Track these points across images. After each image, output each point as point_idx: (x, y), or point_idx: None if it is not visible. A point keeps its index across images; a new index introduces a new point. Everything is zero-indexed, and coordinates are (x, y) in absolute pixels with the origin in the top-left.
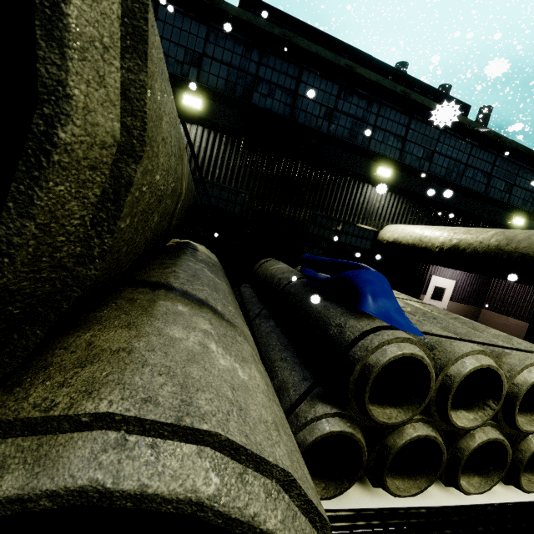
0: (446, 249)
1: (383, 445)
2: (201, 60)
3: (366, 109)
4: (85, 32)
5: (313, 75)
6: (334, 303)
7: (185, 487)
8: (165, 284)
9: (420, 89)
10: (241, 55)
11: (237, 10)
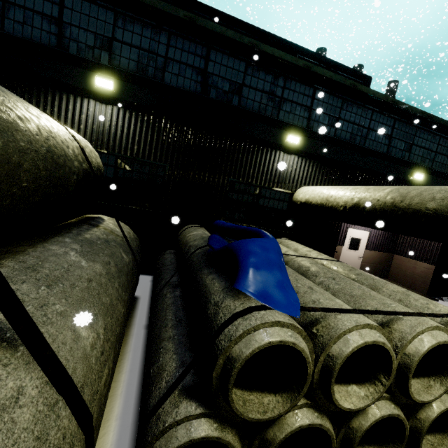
0: (349, 207)
1: (263, 439)
2: (111, 44)
3: (273, 83)
4: None
5: (220, 54)
6: (221, 275)
7: None
8: None
9: (326, 65)
10: (150, 38)
11: None
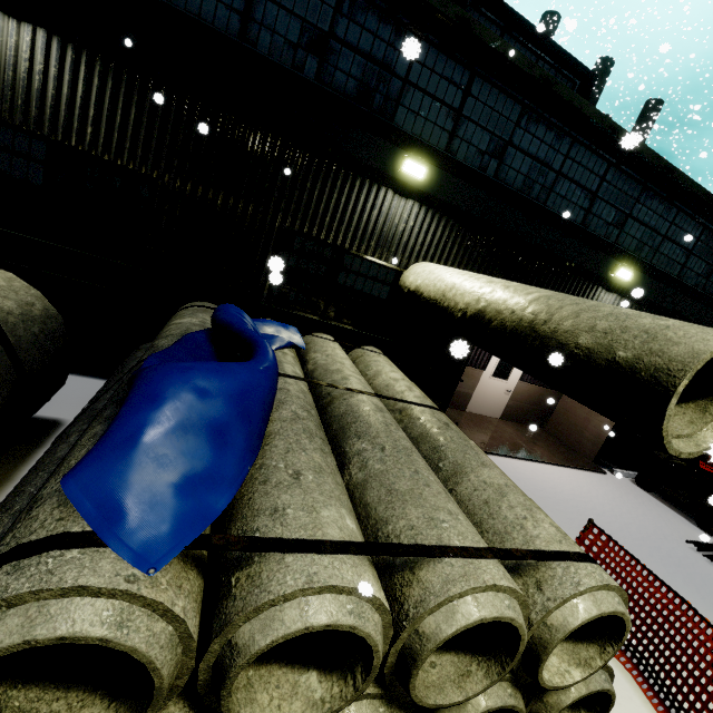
0: (470, 315)
1: None
2: None
3: (392, 44)
4: None
5: None
6: None
7: None
8: None
9: (520, 33)
10: None
11: None
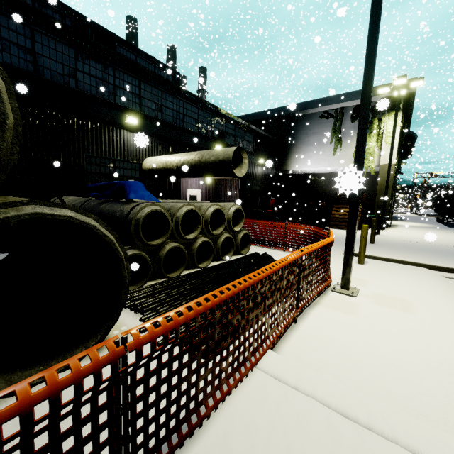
0: (180, 166)
1: (158, 257)
2: None
3: (104, 72)
4: (5, 98)
5: (46, 37)
6: (116, 203)
7: (65, 213)
8: None
9: (143, 57)
10: None
11: None
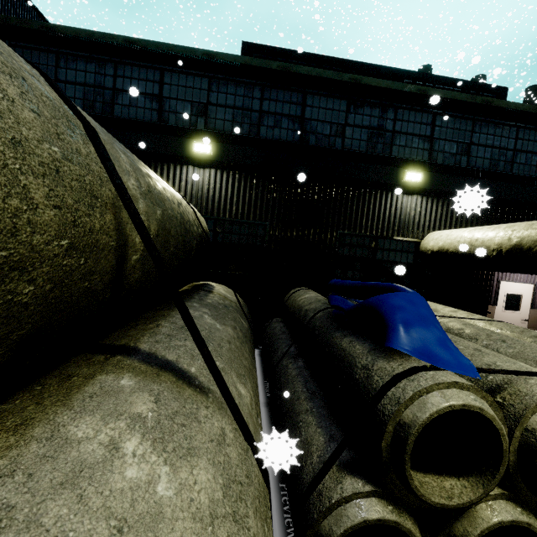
0: (506, 250)
1: (449, 536)
2: (207, 109)
3: (381, 117)
4: None
5: (317, 97)
6: (361, 337)
7: None
8: (131, 346)
9: (443, 84)
10: (243, 96)
11: (233, 57)
